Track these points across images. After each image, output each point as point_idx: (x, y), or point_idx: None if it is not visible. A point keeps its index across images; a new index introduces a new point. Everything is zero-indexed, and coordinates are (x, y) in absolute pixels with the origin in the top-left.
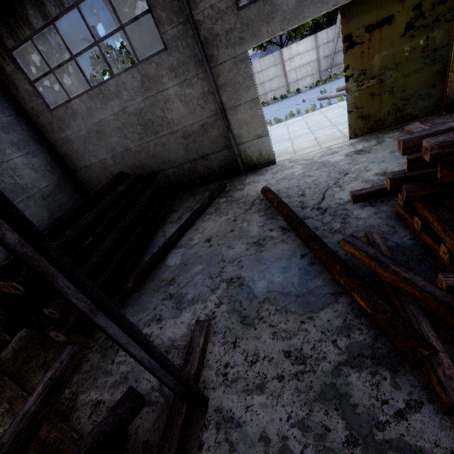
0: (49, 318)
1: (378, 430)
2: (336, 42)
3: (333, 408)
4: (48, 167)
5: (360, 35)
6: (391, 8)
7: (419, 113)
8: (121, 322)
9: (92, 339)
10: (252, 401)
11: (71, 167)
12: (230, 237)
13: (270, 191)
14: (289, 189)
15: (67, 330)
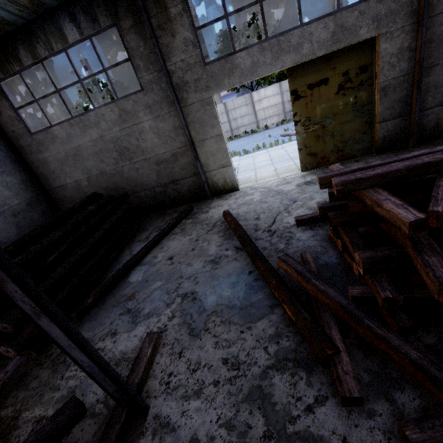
0: (1, 334)
1: (290, 424)
2: None
3: (256, 407)
4: (22, 186)
5: (303, 91)
6: (326, 73)
7: (356, 153)
8: (63, 324)
9: (45, 355)
10: (189, 406)
11: (46, 186)
12: (191, 256)
13: (229, 215)
14: (247, 213)
15: (19, 345)
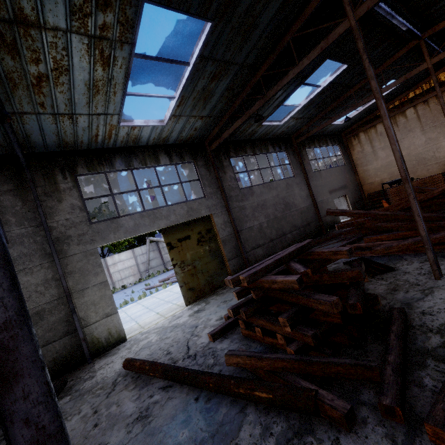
0: None
1: None
2: (149, 254)
3: None
4: None
5: (175, 243)
6: (188, 232)
7: (221, 283)
8: None
9: None
10: None
11: None
12: (97, 434)
13: (136, 359)
14: (153, 354)
15: None
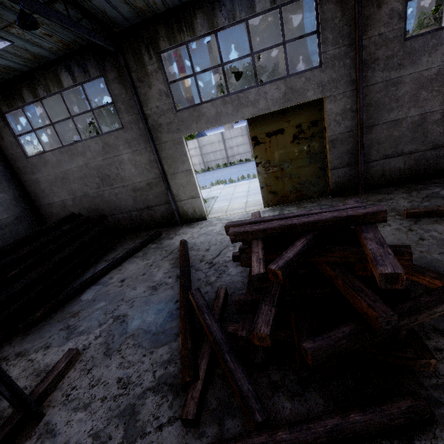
0: None
1: (140, 439)
2: None
3: (123, 422)
4: (14, 202)
5: (262, 138)
6: (282, 124)
7: (313, 194)
8: None
9: None
10: (75, 416)
11: (36, 203)
12: (139, 280)
13: (183, 244)
14: (202, 244)
15: None
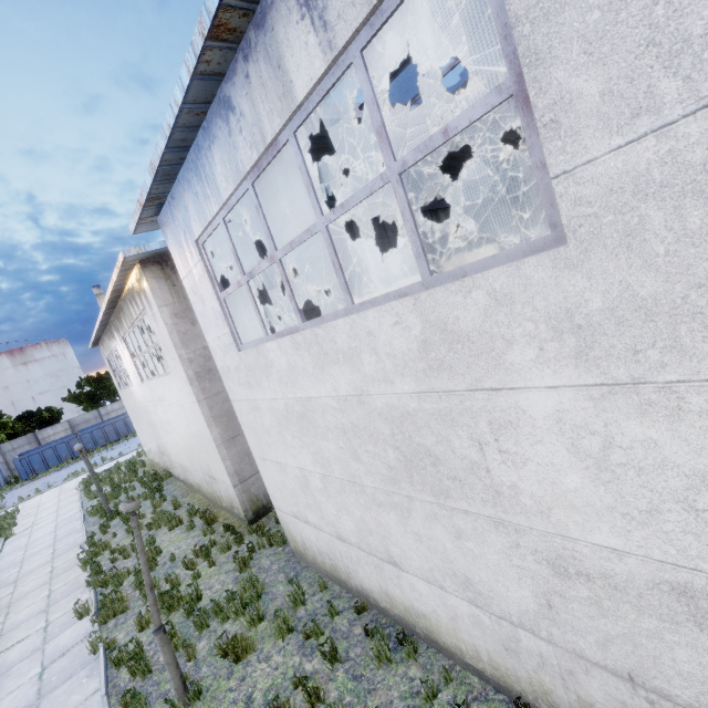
0: None
1: None
2: None
3: None
4: None
5: None
6: None
7: None
8: None
9: None
10: None
11: None
12: None
13: None
14: None
15: None
